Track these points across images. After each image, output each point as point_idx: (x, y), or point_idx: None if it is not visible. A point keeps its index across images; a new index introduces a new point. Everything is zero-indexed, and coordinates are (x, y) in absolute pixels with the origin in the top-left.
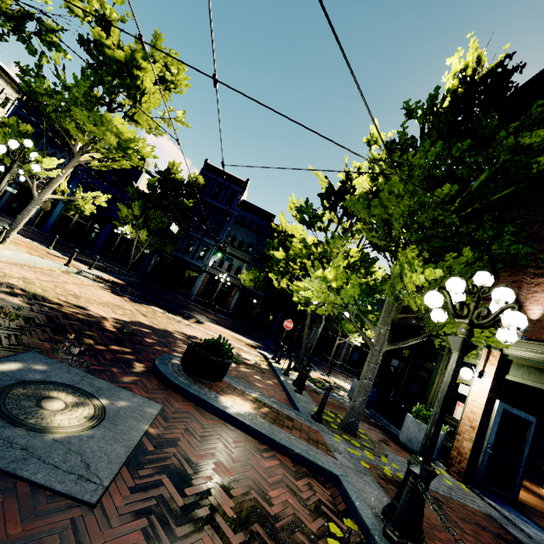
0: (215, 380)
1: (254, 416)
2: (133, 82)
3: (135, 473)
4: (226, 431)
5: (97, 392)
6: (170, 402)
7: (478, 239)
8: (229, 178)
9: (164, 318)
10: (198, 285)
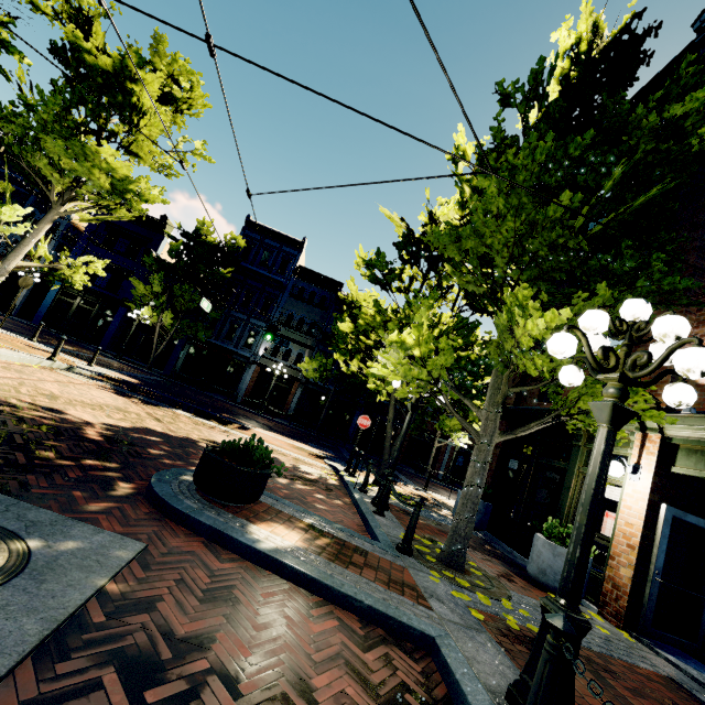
0: (245, 501)
1: (303, 551)
2: (127, 100)
3: (48, 669)
4: (253, 578)
5: (27, 529)
6: (163, 538)
7: (617, 273)
8: (280, 239)
9: (189, 423)
10: (246, 381)
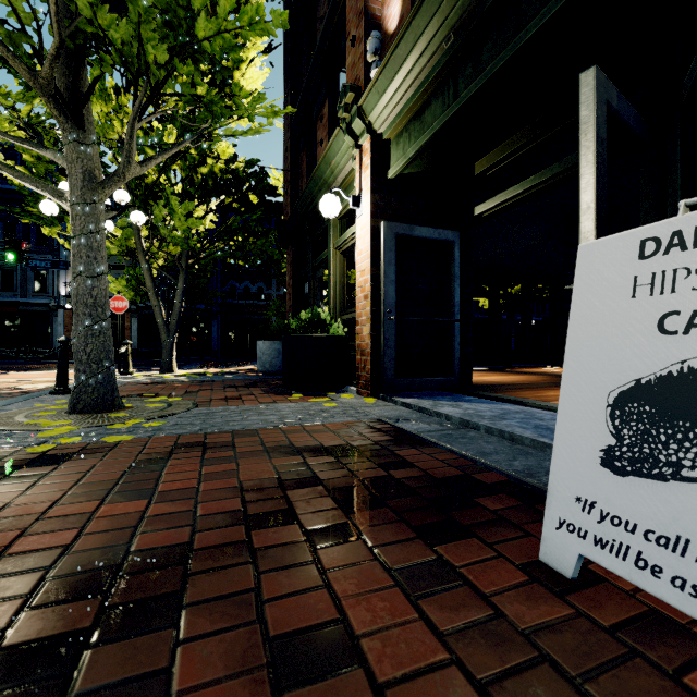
0: None
1: None
2: None
3: None
4: None
5: None
6: None
7: None
8: None
9: None
10: (58, 333)
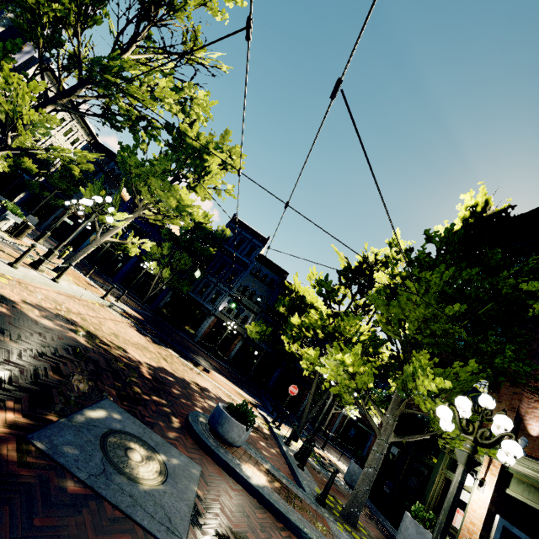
0: (237, 445)
1: (270, 490)
2: (202, 163)
3: (198, 532)
4: (250, 502)
5: (156, 446)
6: (205, 464)
7: (483, 350)
8: (252, 233)
9: (180, 364)
10: (204, 327)
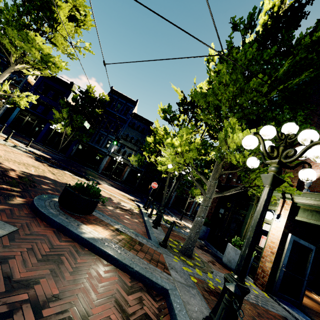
0: (83, 213)
1: (108, 240)
2: (52, 15)
3: None
4: (76, 251)
5: None
6: (30, 226)
7: (280, 120)
8: (126, 99)
9: (70, 177)
10: (103, 163)
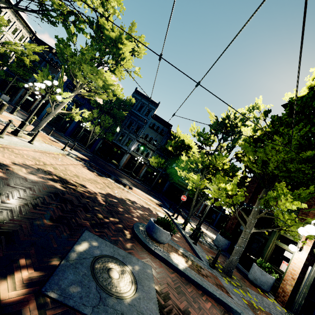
0: (165, 243)
1: (189, 269)
2: (117, 51)
3: None
4: (181, 281)
5: (124, 260)
6: (152, 262)
7: None
8: (148, 100)
9: (116, 187)
10: (124, 160)
